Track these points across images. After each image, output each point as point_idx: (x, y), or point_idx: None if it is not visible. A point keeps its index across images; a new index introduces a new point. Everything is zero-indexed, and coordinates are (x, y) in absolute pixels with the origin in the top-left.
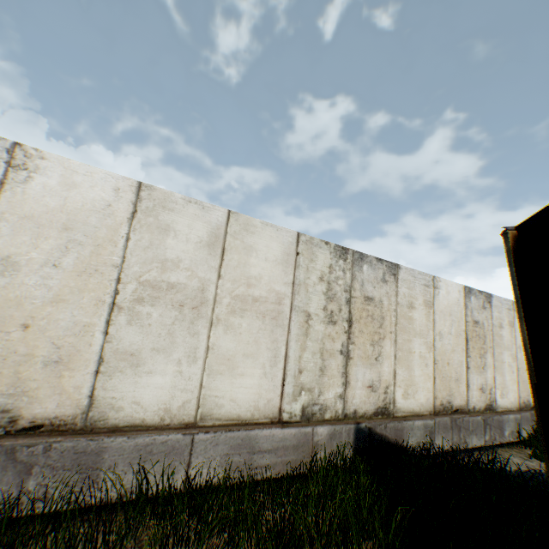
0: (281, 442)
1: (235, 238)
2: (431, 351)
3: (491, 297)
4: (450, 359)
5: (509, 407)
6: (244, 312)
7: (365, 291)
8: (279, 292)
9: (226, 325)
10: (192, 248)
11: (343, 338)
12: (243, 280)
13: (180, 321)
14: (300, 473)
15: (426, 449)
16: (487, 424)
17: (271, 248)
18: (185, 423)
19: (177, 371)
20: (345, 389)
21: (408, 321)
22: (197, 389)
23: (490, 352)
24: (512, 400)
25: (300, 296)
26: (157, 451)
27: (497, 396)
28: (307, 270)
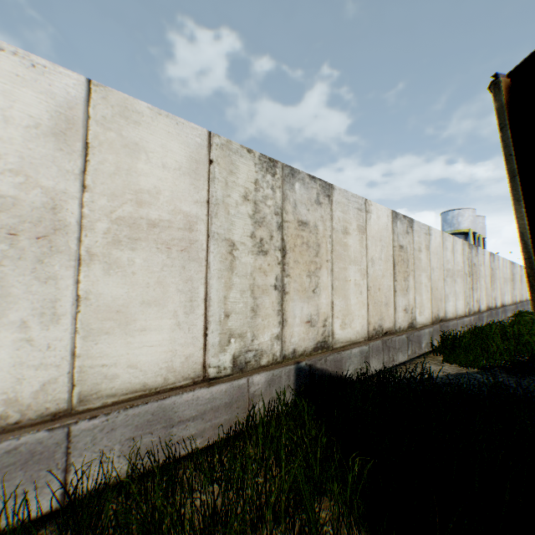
0: (209, 403)
1: (106, 129)
2: (365, 278)
3: (413, 222)
4: (381, 285)
5: (425, 322)
6: (137, 243)
7: (299, 214)
8: (188, 214)
9: (108, 262)
10: (21, 136)
11: (277, 270)
12: (128, 196)
13: (15, 259)
14: (236, 435)
15: (363, 375)
16: (410, 340)
17: (170, 150)
18: (52, 413)
19: (21, 339)
20: (282, 328)
21: (344, 248)
22: (67, 360)
23: (412, 275)
24: (427, 316)
25: (219, 219)
26: (0, 467)
27: (417, 314)
28: (226, 185)
